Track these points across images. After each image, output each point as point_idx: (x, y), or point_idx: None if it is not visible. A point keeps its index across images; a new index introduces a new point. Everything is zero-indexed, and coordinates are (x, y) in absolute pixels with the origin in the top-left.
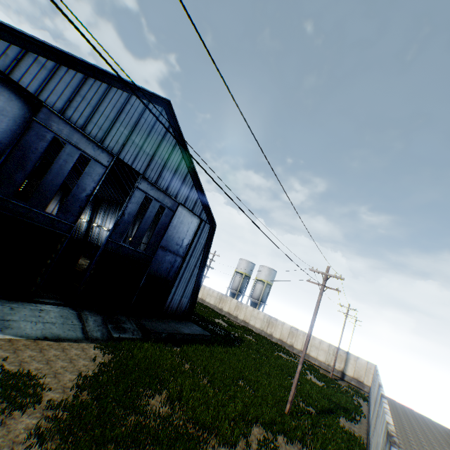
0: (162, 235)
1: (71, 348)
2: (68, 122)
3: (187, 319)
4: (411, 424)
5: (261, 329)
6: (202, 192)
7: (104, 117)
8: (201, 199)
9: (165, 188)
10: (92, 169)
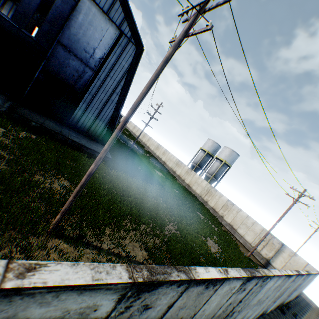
0: (61, 28)
1: None
2: None
3: (103, 144)
4: None
5: (199, 195)
6: None
7: None
8: (122, 3)
9: None
10: None
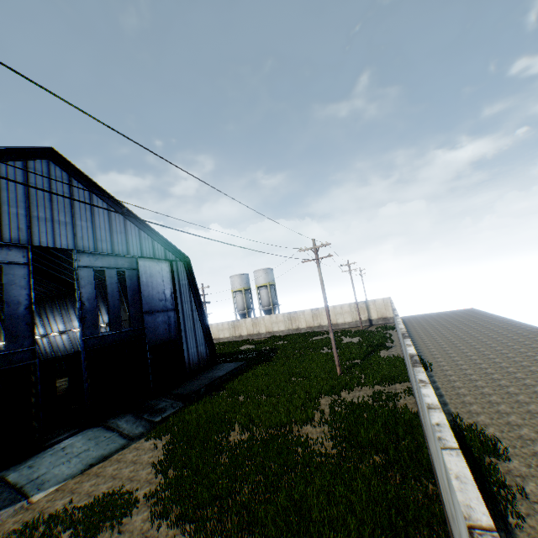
0: (140, 301)
1: (124, 455)
2: None
3: (214, 364)
4: (431, 324)
5: (287, 329)
6: (154, 232)
7: None
8: (157, 240)
9: (111, 250)
10: (11, 275)
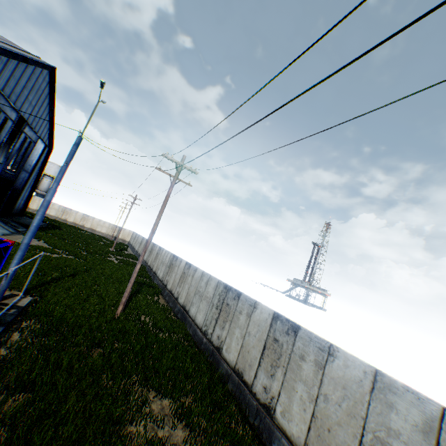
0: (26, 161)
1: (21, 238)
2: (6, 97)
3: (21, 215)
4: None
5: (56, 216)
6: (53, 126)
7: (20, 86)
8: (50, 130)
9: (35, 127)
10: (8, 125)
